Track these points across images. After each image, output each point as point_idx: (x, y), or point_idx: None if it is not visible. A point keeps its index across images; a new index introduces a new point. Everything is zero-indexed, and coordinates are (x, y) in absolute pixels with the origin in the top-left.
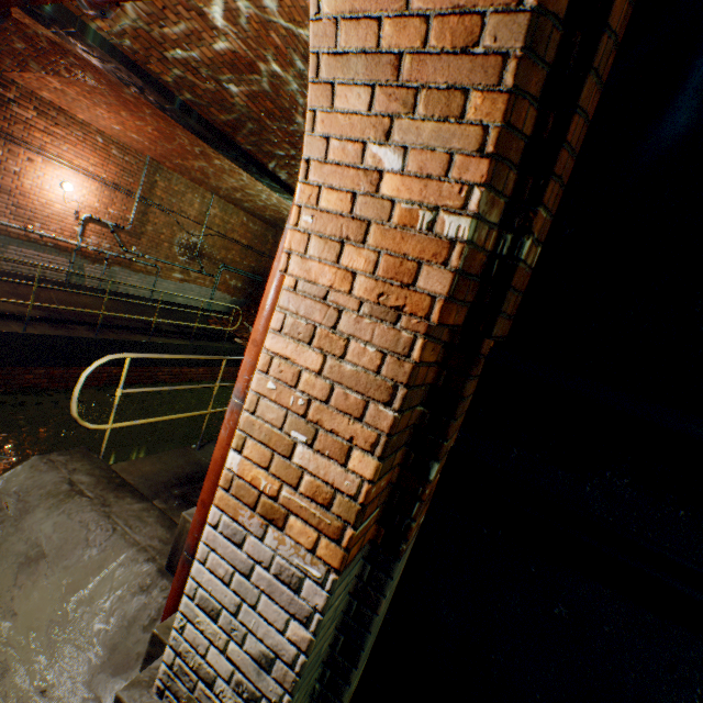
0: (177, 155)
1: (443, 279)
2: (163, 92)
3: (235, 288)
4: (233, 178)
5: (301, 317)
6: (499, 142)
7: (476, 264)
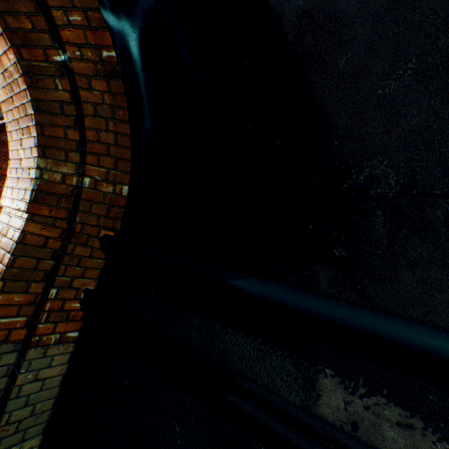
0: None
1: (29, 194)
2: None
3: None
4: None
5: (2, 222)
6: (39, 141)
7: (61, 189)
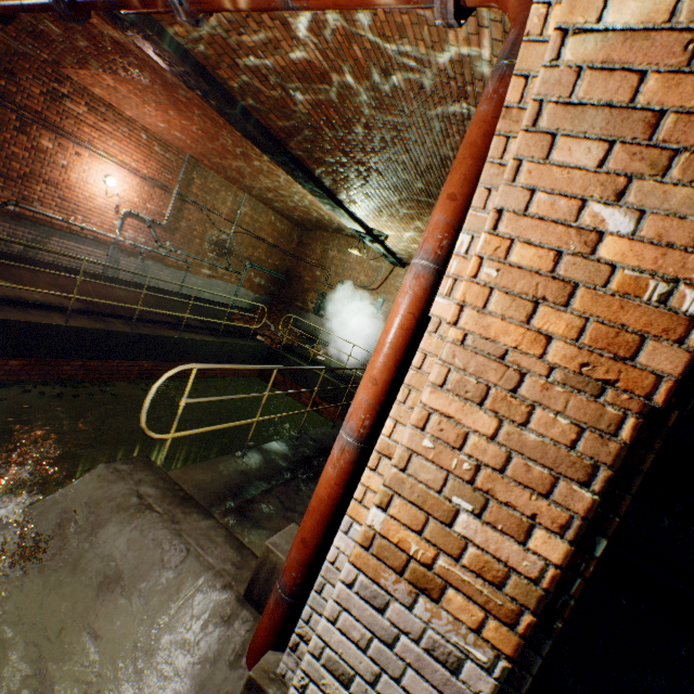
0: (216, 154)
1: (674, 358)
2: (226, 97)
3: (259, 285)
4: (268, 179)
5: (469, 375)
6: None
7: None
